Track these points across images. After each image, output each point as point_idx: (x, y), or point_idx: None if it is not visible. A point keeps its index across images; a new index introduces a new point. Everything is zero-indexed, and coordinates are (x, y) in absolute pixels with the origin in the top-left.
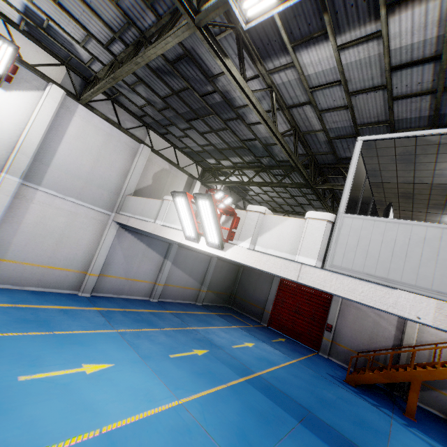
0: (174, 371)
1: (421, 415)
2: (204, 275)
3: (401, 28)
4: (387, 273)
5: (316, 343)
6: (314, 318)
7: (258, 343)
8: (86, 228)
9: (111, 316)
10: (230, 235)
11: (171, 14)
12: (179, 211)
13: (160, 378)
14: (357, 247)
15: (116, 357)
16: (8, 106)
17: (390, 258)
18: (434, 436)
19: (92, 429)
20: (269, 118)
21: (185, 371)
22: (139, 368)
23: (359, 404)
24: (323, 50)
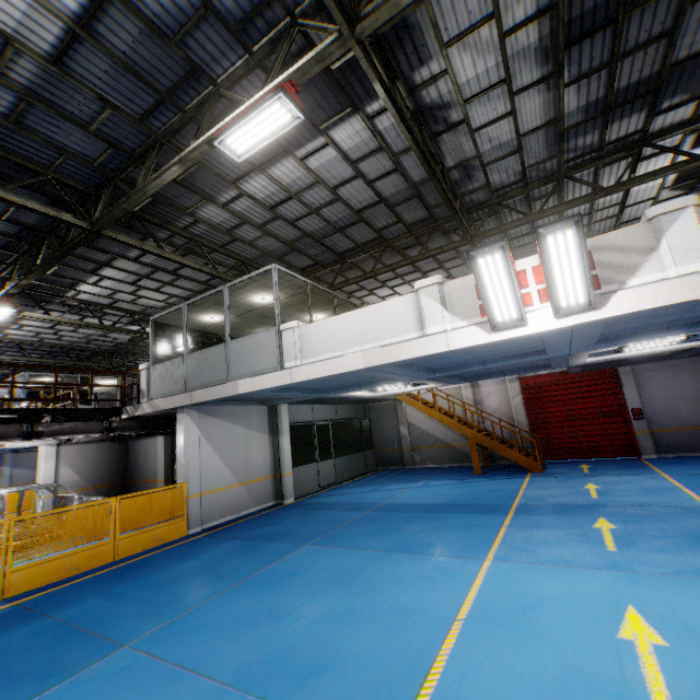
0: None
1: None
2: None
3: None
4: None
5: None
6: None
7: None
8: None
9: None
10: None
11: None
12: None
13: None
14: None
15: None
16: None
17: None
18: None
19: None
20: None
21: None
22: None
23: None
24: None
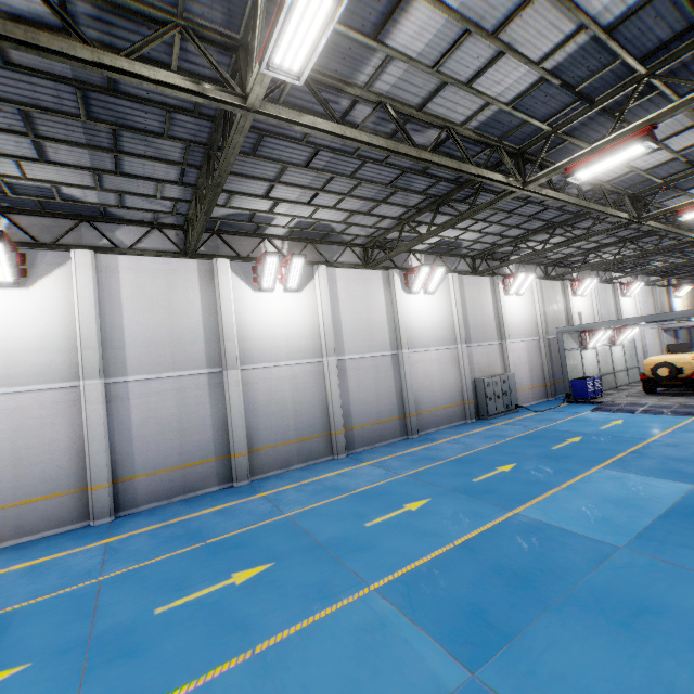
0: None
1: None
2: (688, 341)
3: None
4: None
5: None
6: None
7: None
8: (655, 338)
9: None
10: None
11: None
12: None
13: None
14: None
15: None
16: (632, 303)
17: None
18: None
19: None
20: None
21: None
22: None
23: None
24: None
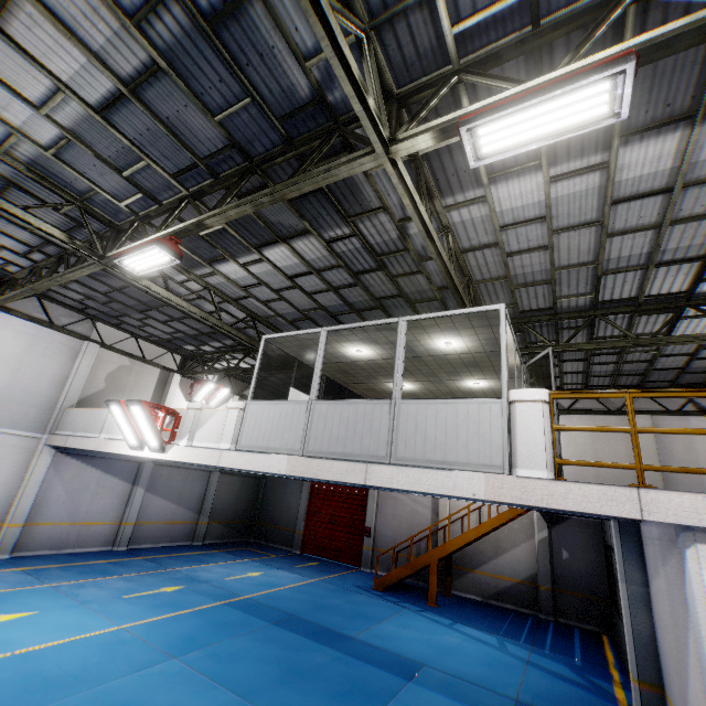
0: (124, 608)
1: (452, 602)
2: (203, 499)
3: (275, 257)
4: (268, 443)
5: (358, 558)
6: (353, 525)
7: (270, 571)
8: (4, 461)
9: (43, 573)
10: (172, 435)
11: (89, 242)
12: (118, 420)
13: (101, 615)
14: (255, 427)
15: (45, 606)
16: None
17: (271, 431)
18: (447, 615)
19: (5, 653)
20: (209, 315)
21: (140, 605)
22: (75, 610)
23: (372, 603)
24: (233, 265)
